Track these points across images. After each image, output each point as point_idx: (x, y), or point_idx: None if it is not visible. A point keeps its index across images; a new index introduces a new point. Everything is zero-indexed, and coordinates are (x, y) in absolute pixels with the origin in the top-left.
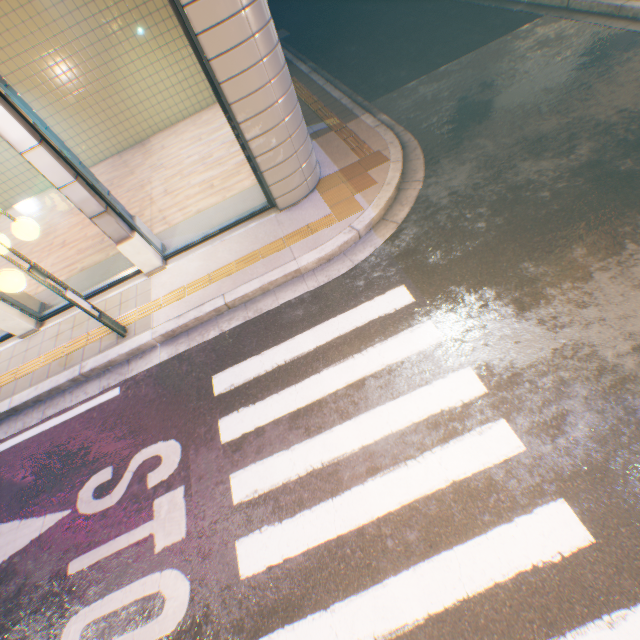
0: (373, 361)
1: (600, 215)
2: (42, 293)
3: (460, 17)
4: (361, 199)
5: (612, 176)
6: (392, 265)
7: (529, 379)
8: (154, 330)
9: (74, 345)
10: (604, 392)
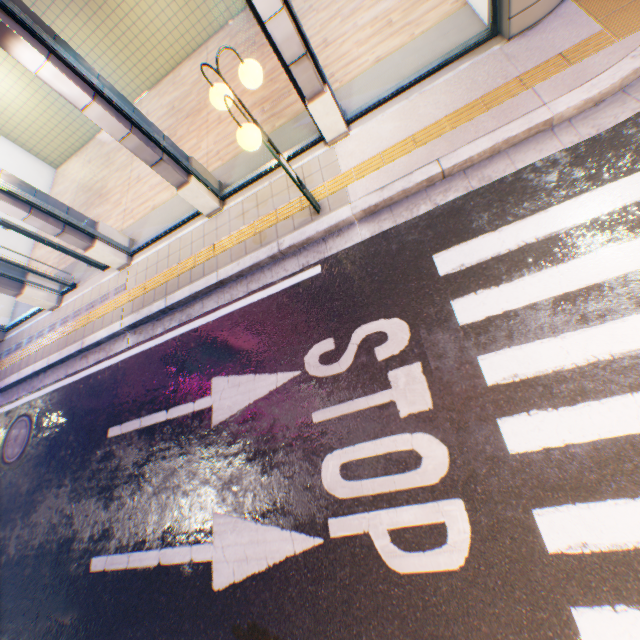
0: None
1: None
2: (212, 173)
3: None
4: None
5: None
6: None
7: None
8: (352, 205)
9: (263, 223)
10: None
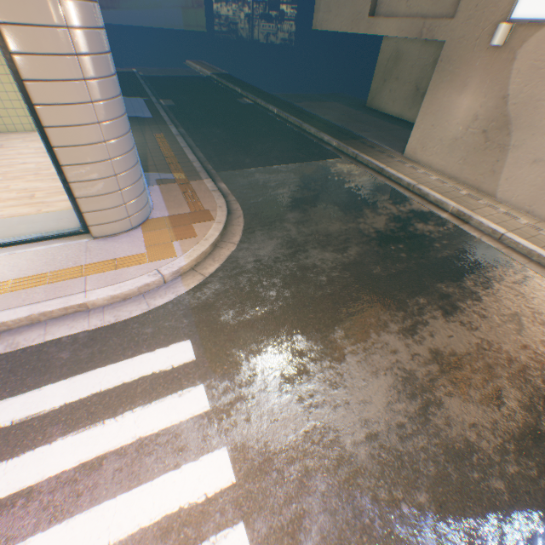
0: (126, 430)
1: (357, 304)
2: None
3: (295, 140)
4: (178, 246)
5: (368, 275)
6: (187, 316)
7: (279, 466)
8: None
9: None
10: (340, 487)
